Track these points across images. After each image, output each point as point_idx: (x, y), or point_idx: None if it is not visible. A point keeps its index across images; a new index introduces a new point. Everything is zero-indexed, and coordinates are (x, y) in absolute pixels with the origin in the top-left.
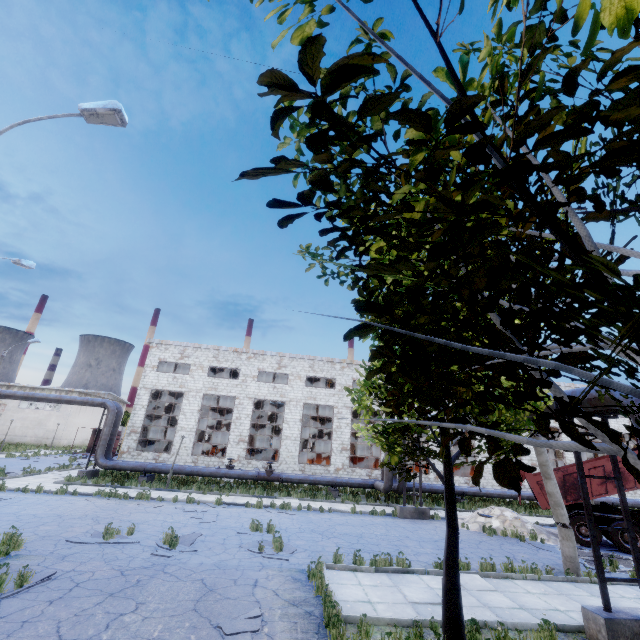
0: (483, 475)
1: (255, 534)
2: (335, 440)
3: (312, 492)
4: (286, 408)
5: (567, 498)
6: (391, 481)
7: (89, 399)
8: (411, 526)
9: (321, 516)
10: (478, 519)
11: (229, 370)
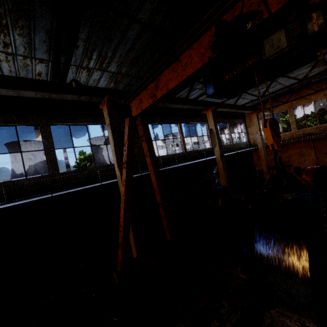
0: None
1: None
2: None
3: None
4: None
5: None
6: None
7: None
8: None
9: None
10: None
11: None
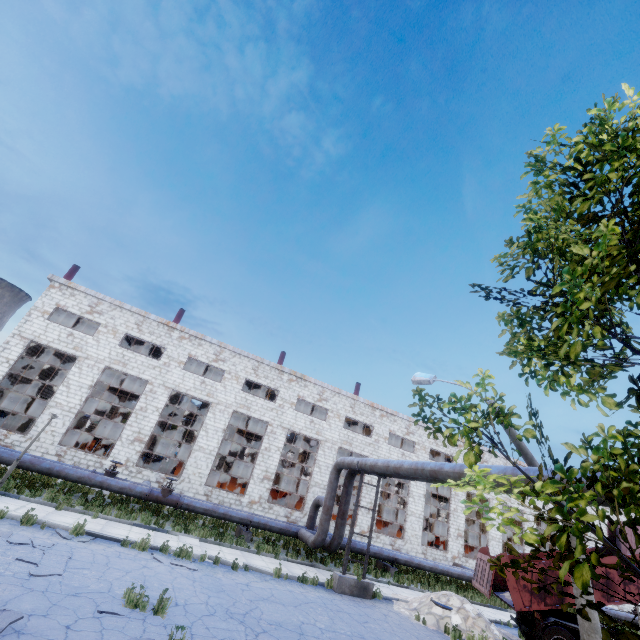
0: (410, 538)
1: (131, 616)
2: (259, 464)
3: (217, 529)
4: (210, 411)
5: (546, 600)
6: (326, 534)
7: None
8: (356, 611)
9: (235, 578)
10: (434, 610)
11: (147, 349)
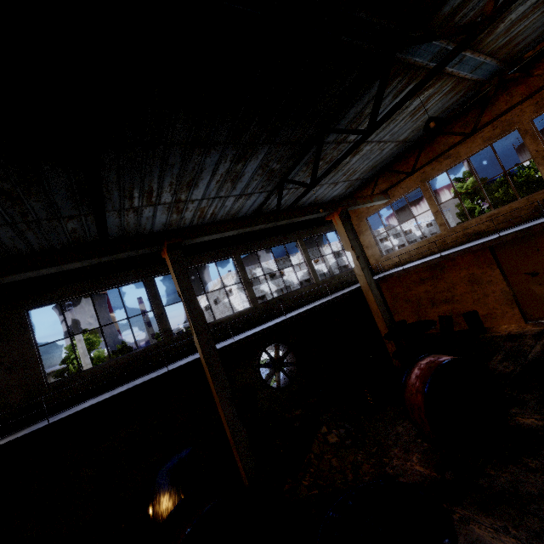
0: None
1: None
2: None
3: None
4: None
5: None
6: None
7: None
8: None
9: None
10: None
11: None
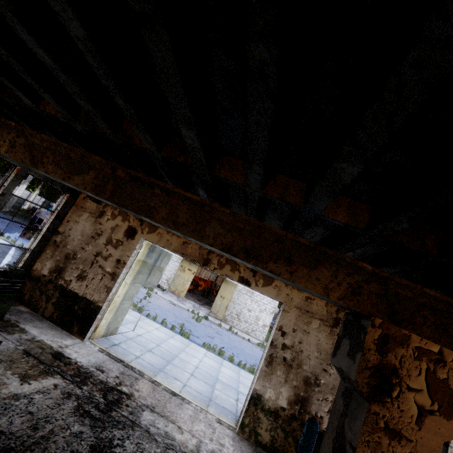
0: None
1: None
2: None
3: None
4: None
5: None
6: None
7: None
8: None
9: None
10: None
11: None
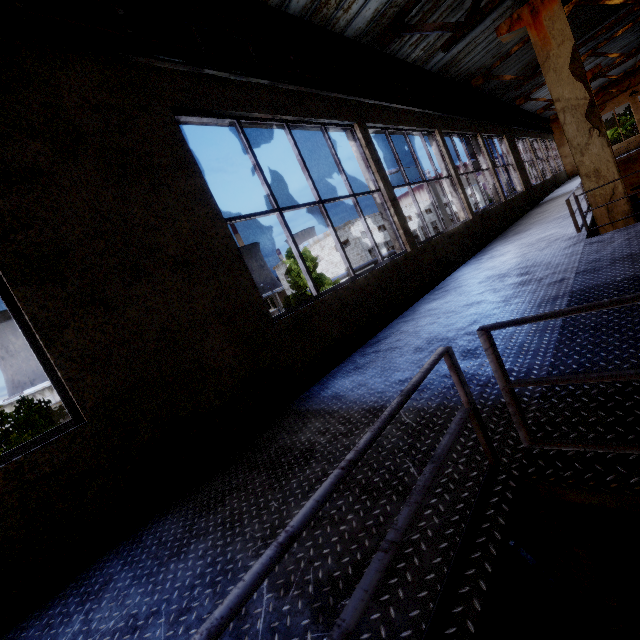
0: None
1: None
2: None
3: None
4: None
5: None
6: None
7: (390, 252)
8: None
9: None
10: None
11: None
